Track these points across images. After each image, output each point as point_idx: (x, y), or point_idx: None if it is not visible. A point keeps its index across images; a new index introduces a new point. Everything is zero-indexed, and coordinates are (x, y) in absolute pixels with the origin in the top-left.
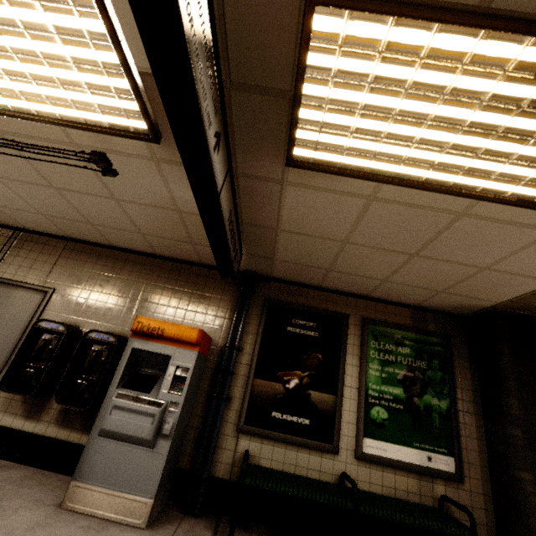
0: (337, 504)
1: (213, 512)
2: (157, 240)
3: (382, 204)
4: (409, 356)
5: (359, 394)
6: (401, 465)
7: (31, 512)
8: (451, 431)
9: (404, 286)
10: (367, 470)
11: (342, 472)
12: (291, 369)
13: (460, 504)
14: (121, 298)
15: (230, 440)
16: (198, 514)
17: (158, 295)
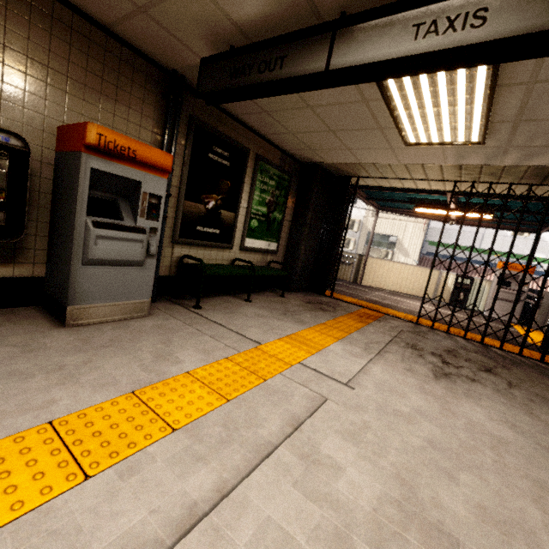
0: (247, 274)
1: (156, 297)
2: None
3: (364, 106)
4: (274, 187)
5: (248, 212)
6: (259, 250)
7: (53, 338)
8: (280, 231)
9: (298, 140)
10: (244, 255)
11: (237, 258)
12: (210, 193)
13: (282, 263)
14: None
15: (167, 250)
16: (155, 300)
17: (43, 65)
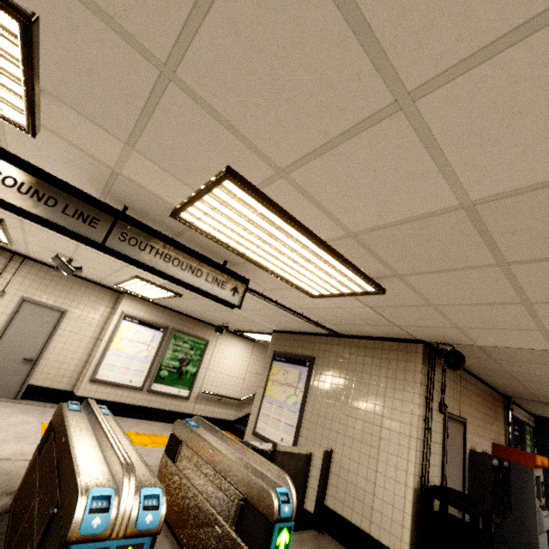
0: None
1: None
2: (520, 389)
3: None
4: (529, 440)
5: None
6: None
7: None
8: None
9: None
10: None
11: None
12: None
13: None
14: (481, 422)
15: None
16: None
17: (489, 416)
